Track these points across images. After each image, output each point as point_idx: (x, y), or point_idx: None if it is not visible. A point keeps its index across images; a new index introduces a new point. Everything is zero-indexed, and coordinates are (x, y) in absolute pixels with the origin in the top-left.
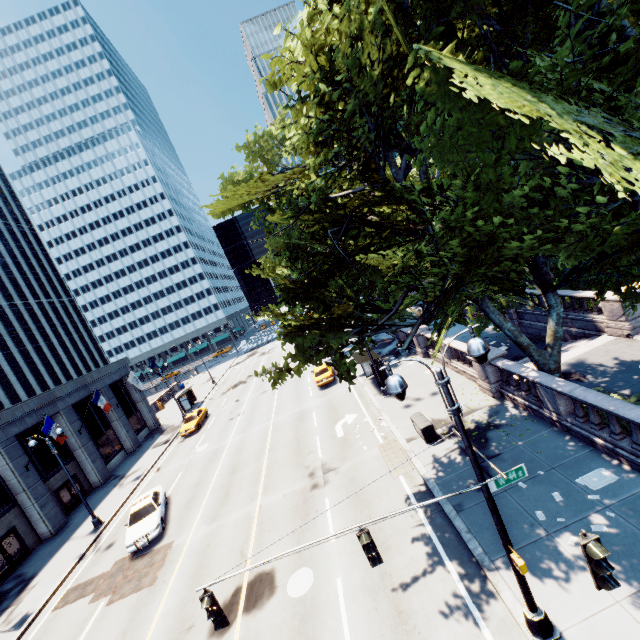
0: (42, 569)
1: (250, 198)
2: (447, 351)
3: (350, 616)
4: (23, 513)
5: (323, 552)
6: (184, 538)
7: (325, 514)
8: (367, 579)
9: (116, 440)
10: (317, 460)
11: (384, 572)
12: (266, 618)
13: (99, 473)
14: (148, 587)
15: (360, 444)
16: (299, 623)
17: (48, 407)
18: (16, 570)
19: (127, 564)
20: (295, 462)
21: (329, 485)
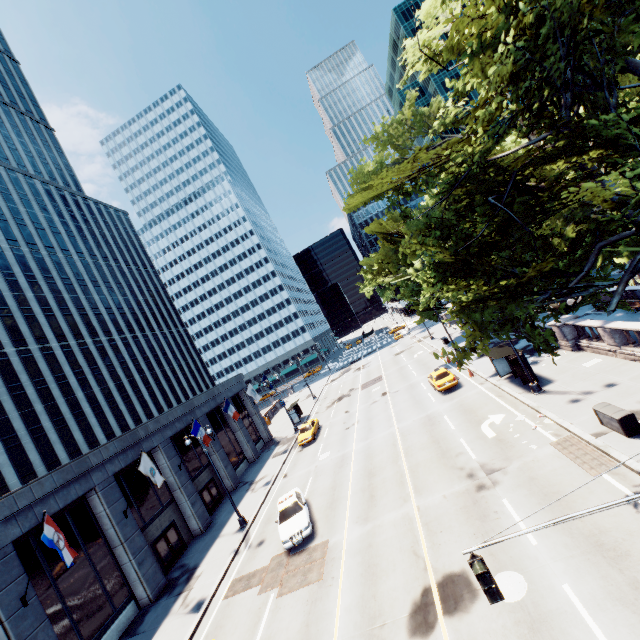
0: (202, 561)
1: (386, 187)
2: (614, 337)
3: (605, 629)
4: (178, 509)
5: (526, 555)
6: (339, 537)
7: (509, 515)
8: (610, 587)
9: (239, 449)
10: (471, 461)
11: (634, 580)
12: (478, 622)
13: (231, 478)
14: (316, 582)
15: (524, 443)
16: (528, 631)
17: (189, 414)
18: (178, 561)
19: (285, 560)
20: (443, 464)
21: (500, 485)
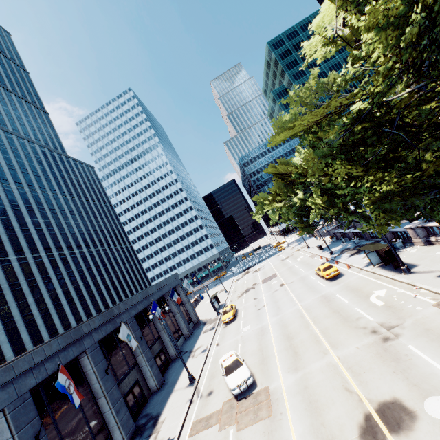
0: (163, 410)
1: (301, 129)
2: None
3: None
4: (140, 370)
5: None
6: (277, 383)
7: (419, 356)
8: None
9: (178, 328)
10: (371, 322)
11: None
12: (424, 437)
13: (175, 348)
14: (268, 418)
15: (410, 307)
16: None
17: (146, 300)
18: (142, 411)
19: (235, 403)
20: (348, 326)
21: (402, 336)
